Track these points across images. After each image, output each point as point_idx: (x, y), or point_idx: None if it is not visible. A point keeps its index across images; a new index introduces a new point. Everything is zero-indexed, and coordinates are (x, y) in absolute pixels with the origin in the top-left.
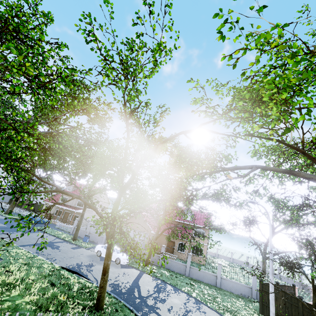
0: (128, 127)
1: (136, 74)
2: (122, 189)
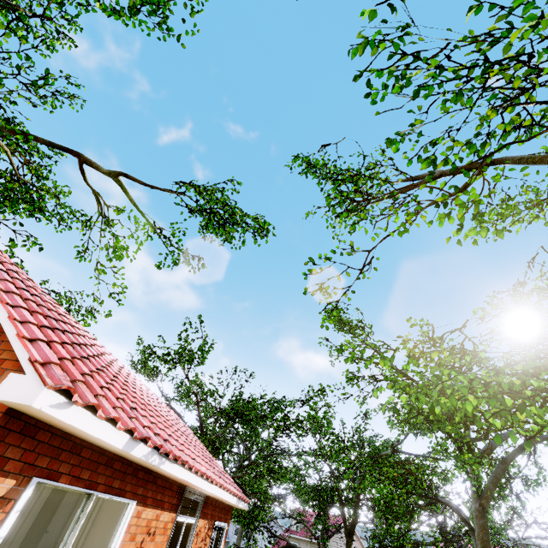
0: (328, 464)
1: (319, 427)
2: (349, 533)
